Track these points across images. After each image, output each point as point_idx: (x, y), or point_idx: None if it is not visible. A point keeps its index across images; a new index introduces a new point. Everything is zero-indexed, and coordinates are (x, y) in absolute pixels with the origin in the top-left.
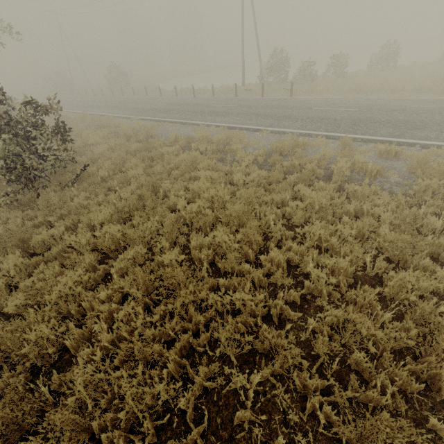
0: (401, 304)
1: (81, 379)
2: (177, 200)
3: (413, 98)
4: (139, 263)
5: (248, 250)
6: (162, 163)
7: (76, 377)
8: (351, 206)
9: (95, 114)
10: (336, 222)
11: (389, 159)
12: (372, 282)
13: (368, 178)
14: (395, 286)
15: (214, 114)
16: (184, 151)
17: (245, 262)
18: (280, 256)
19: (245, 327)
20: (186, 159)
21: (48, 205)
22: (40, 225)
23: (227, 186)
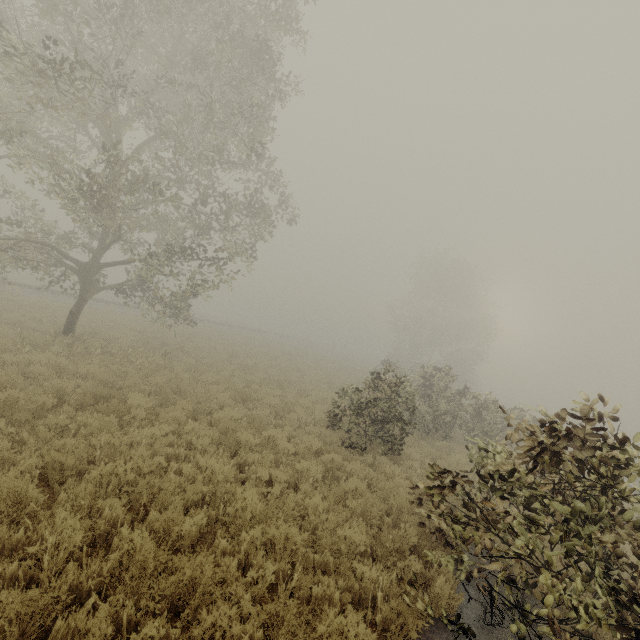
0: None
1: None
2: None
3: None
4: None
5: None
6: None
7: None
8: None
9: None
10: None
11: None
12: None
13: None
14: None
15: None
16: None
17: None
18: None
19: None
20: None
21: None
22: None
23: None
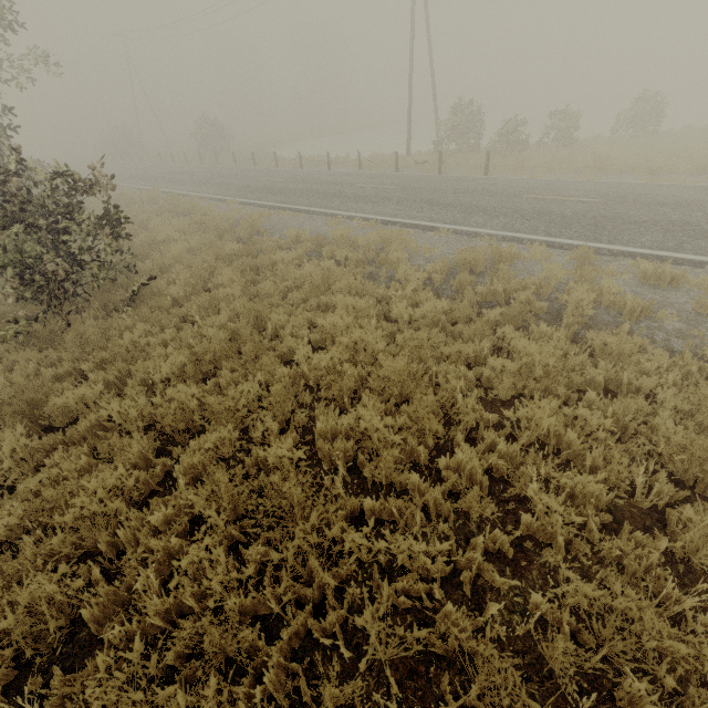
0: (705, 571)
1: (99, 706)
2: (296, 343)
3: (693, 185)
4: (224, 455)
5: (417, 445)
6: (274, 278)
7: (90, 700)
8: (599, 371)
9: (172, 192)
10: (573, 399)
11: (660, 288)
12: (645, 521)
13: (627, 322)
14: (695, 536)
15: (361, 199)
16: (310, 259)
17: (410, 465)
18: (476, 461)
19: (411, 598)
20: (313, 274)
21: (81, 342)
22: (66, 376)
23: (380, 324)
